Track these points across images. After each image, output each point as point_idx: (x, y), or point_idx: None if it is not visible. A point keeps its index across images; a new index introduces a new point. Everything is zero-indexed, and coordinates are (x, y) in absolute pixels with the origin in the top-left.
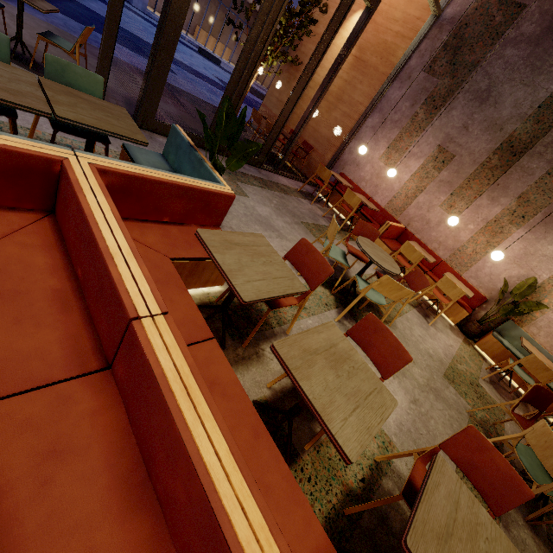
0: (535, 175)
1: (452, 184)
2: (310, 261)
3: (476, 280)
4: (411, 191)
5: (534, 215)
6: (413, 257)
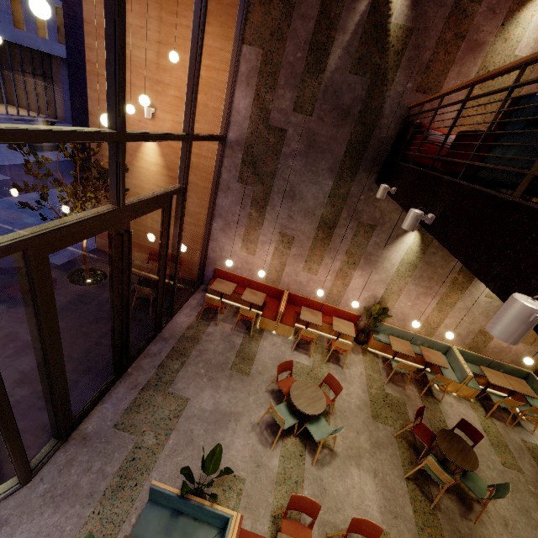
0: (348, 238)
1: (302, 255)
2: (304, 504)
3: (348, 307)
4: (278, 266)
5: (359, 261)
6: (312, 336)
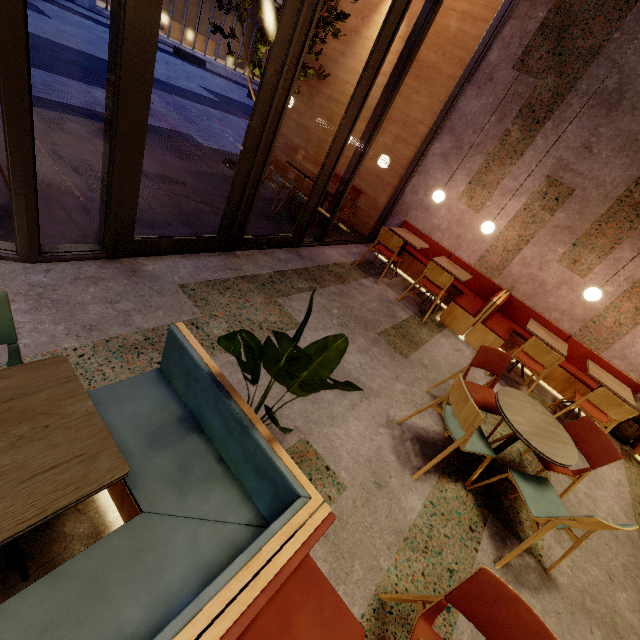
0: None
1: (573, 230)
2: (508, 620)
3: (623, 361)
4: (512, 242)
5: None
6: (546, 359)
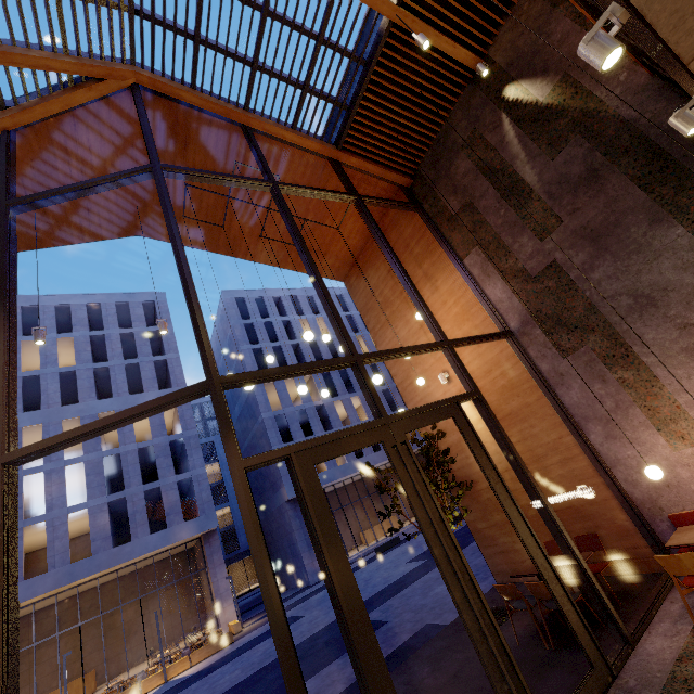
0: None
1: None
2: None
3: None
4: None
5: None
6: None
